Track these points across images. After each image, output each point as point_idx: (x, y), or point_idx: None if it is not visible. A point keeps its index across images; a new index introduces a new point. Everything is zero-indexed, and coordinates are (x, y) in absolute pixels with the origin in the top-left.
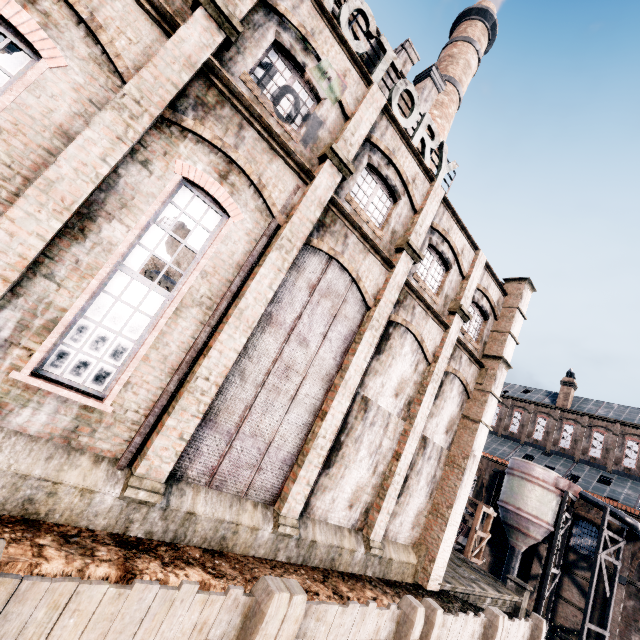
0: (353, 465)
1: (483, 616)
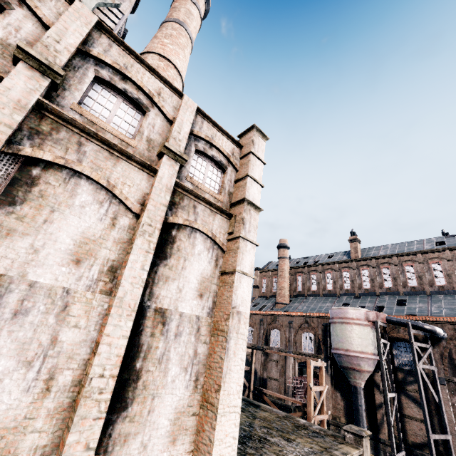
0: None
1: None
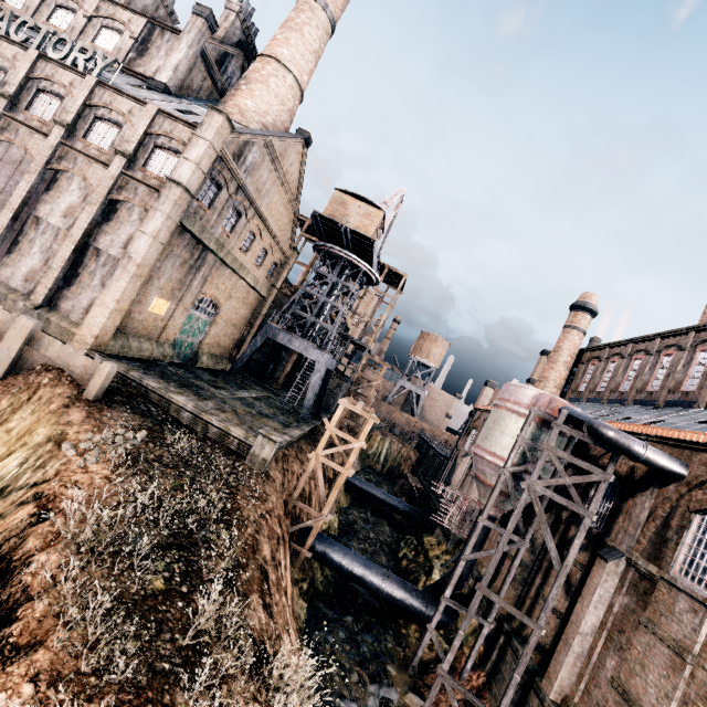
0: (28, 256)
1: (16, 316)
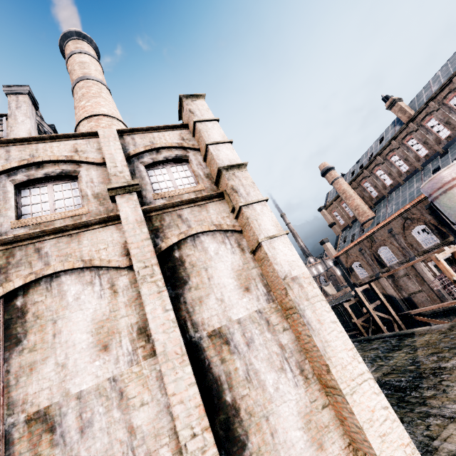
0: None
1: None
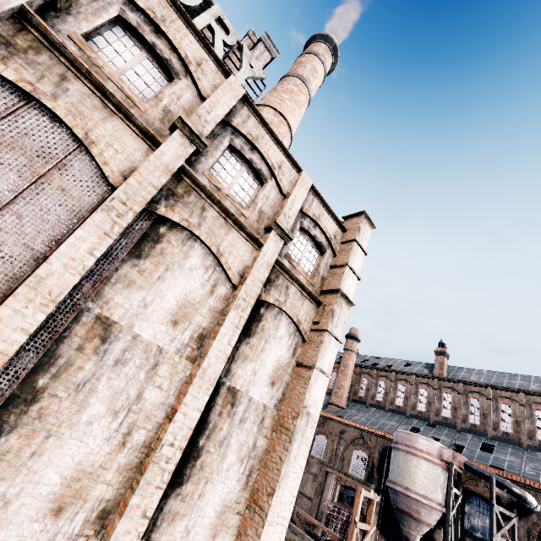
0: (69, 431)
1: None
